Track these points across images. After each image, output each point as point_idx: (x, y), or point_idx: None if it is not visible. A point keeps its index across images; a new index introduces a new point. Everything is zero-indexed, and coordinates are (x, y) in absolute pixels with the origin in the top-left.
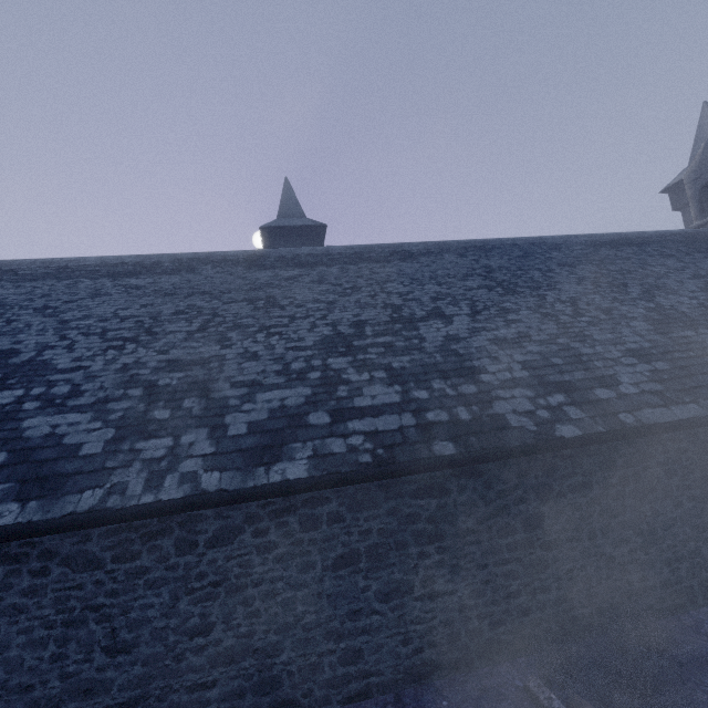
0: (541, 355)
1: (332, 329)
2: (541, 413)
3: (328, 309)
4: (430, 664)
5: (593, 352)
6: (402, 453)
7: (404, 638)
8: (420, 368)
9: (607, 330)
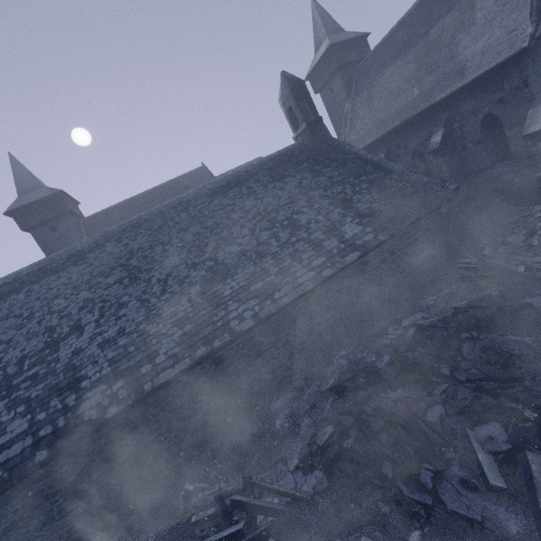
0: (124, 347)
1: (3, 372)
2: (105, 402)
3: (5, 350)
4: (78, 538)
5: (156, 331)
6: (17, 470)
7: (59, 537)
8: (47, 392)
9: (174, 303)
